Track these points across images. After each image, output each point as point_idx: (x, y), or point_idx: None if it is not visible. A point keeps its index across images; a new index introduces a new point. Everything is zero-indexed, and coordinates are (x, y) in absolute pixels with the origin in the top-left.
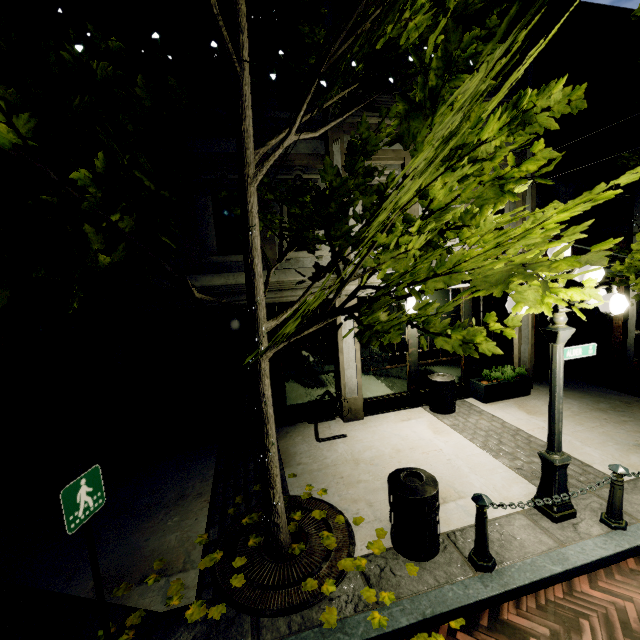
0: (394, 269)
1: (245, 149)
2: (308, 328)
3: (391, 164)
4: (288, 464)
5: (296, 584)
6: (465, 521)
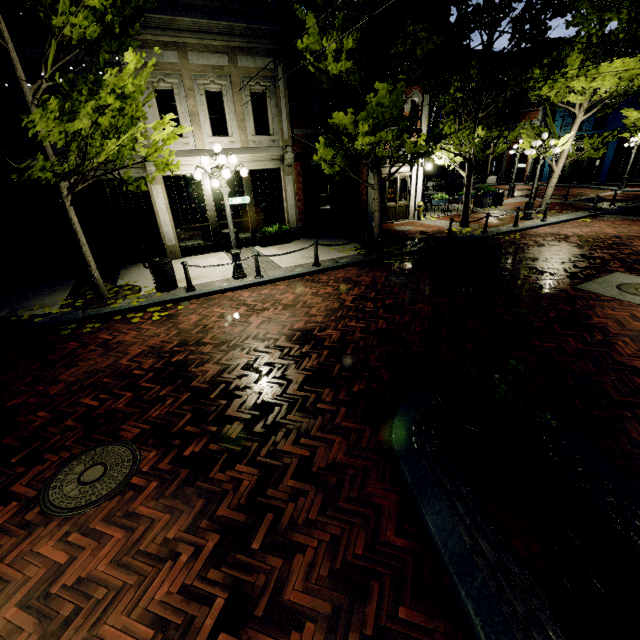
0: (109, 155)
1: (22, 88)
2: (79, 183)
3: (173, 73)
4: (122, 277)
5: (106, 302)
6: (197, 283)
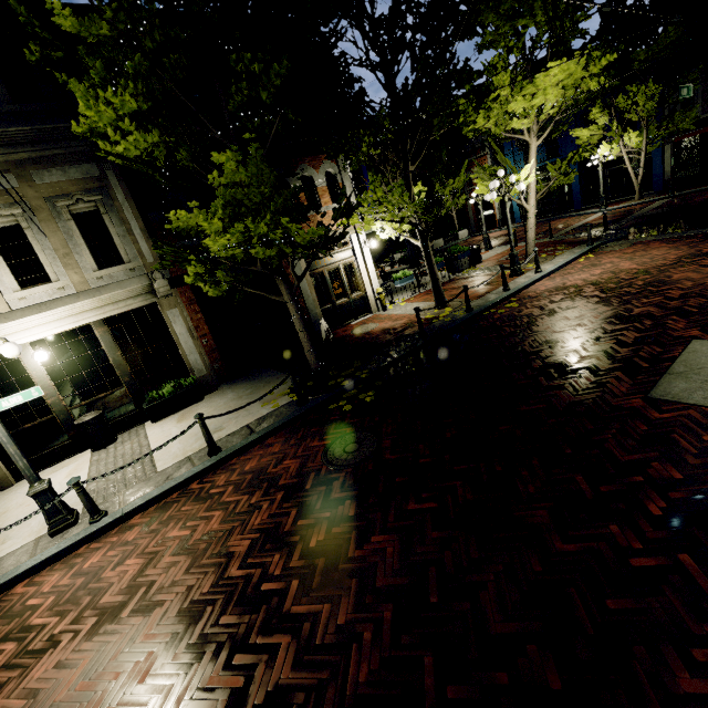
0: None
1: None
2: None
3: None
4: None
5: None
6: None
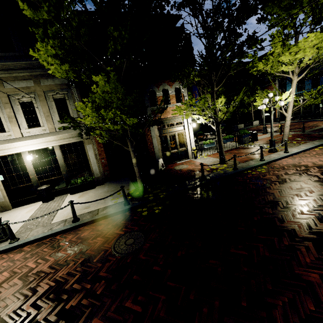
0: None
1: None
2: None
3: None
4: None
5: None
6: None
